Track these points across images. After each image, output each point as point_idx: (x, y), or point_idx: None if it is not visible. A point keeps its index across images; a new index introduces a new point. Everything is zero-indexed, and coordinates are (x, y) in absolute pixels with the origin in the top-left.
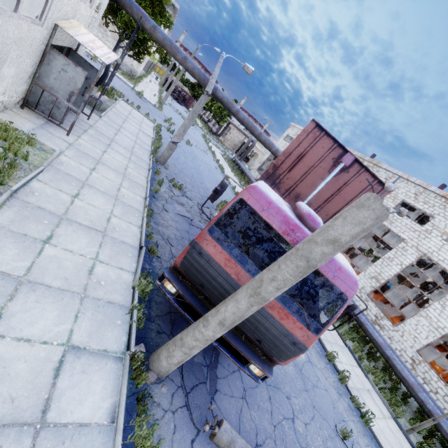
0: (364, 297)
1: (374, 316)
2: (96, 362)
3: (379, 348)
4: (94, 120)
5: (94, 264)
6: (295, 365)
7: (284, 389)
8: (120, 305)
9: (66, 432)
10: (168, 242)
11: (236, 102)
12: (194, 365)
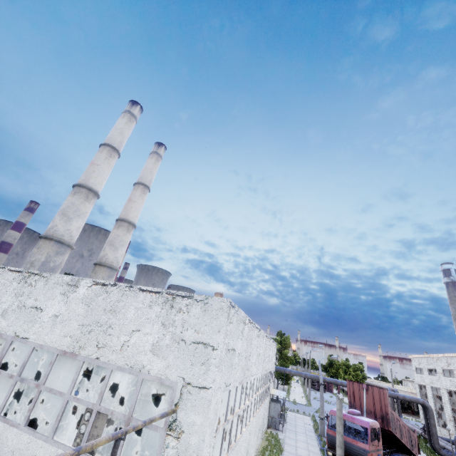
0: None
1: None
2: None
3: None
4: (285, 425)
5: None
6: None
7: None
8: None
9: None
10: None
11: (361, 363)
12: None
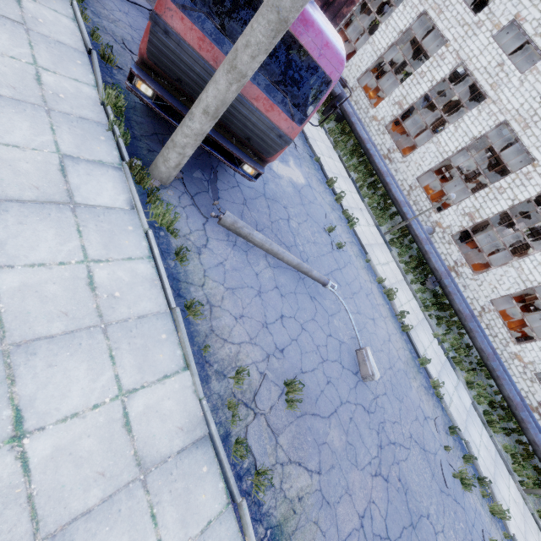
0: (381, 130)
1: (386, 151)
2: (97, 169)
3: (381, 177)
4: None
5: (37, 72)
6: (294, 187)
7: (282, 202)
8: (96, 122)
9: (97, 211)
10: (125, 47)
11: None
12: (194, 179)
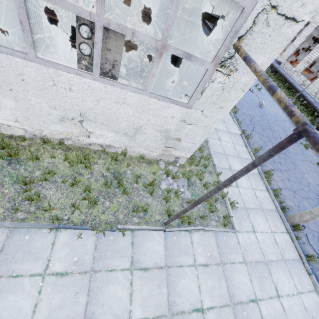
0: (299, 75)
1: (302, 82)
2: None
3: (291, 85)
4: None
5: None
6: None
7: None
8: None
9: None
10: None
11: None
12: None
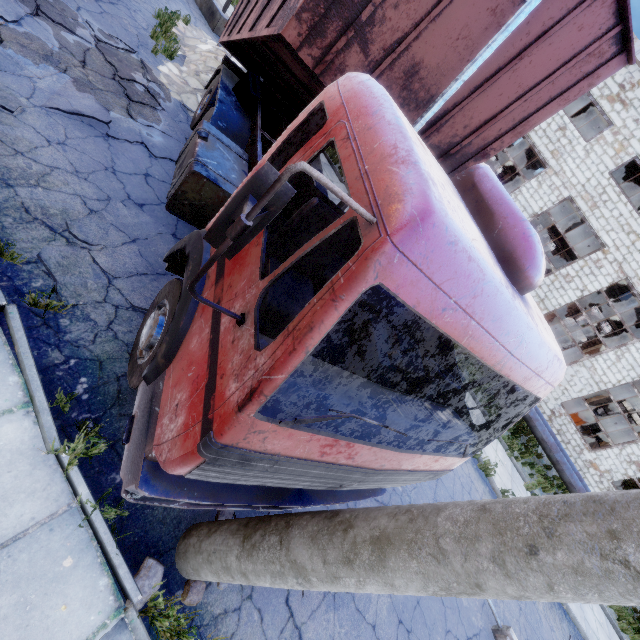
0: None
1: None
2: None
3: None
4: None
5: None
6: None
7: None
8: (45, 522)
9: None
10: (74, 237)
11: None
12: None
